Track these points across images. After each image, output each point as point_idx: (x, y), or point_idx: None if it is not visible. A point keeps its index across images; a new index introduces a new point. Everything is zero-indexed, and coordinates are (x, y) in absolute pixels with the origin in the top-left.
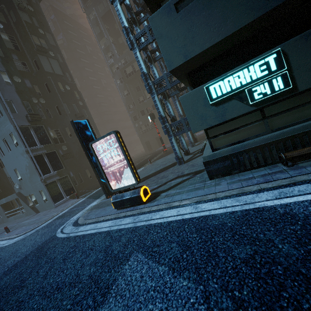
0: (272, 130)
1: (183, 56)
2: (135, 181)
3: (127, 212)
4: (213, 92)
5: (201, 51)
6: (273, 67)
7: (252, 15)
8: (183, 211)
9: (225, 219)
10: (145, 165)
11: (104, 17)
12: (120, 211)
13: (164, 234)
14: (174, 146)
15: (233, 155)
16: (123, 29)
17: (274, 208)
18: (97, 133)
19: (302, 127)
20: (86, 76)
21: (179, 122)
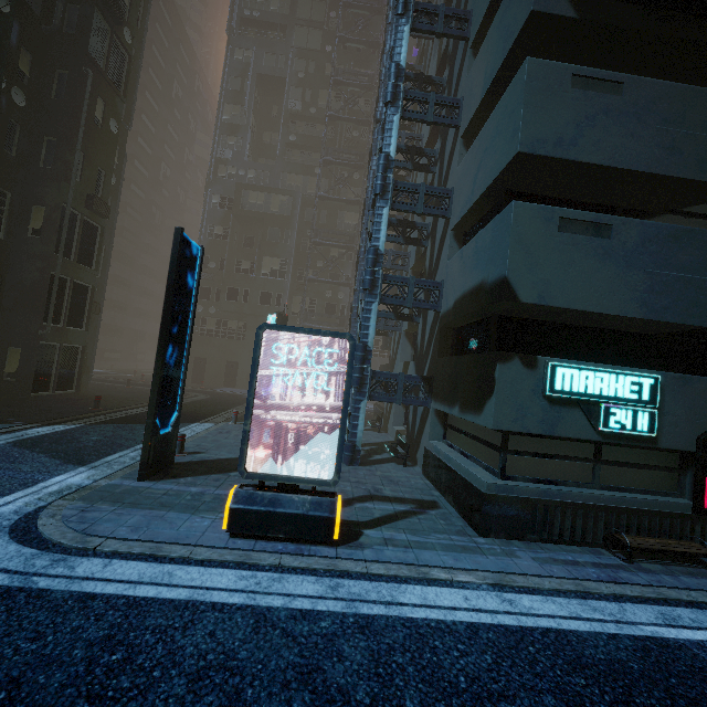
0: (601, 486)
1: (539, 294)
2: (336, 475)
3: (282, 556)
4: (560, 379)
5: (566, 307)
6: (645, 396)
7: (643, 312)
8: (481, 602)
9: (612, 649)
10: (212, 419)
11: (263, 78)
12: (251, 545)
13: (487, 660)
14: (359, 419)
15: (541, 504)
16: (383, 155)
17: (685, 645)
18: (104, 272)
19: (644, 500)
20: (133, 128)
21: (392, 377)
